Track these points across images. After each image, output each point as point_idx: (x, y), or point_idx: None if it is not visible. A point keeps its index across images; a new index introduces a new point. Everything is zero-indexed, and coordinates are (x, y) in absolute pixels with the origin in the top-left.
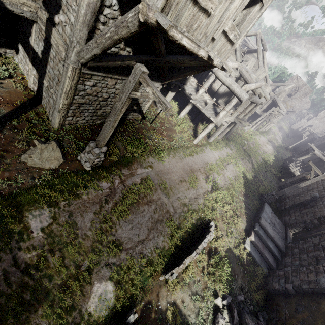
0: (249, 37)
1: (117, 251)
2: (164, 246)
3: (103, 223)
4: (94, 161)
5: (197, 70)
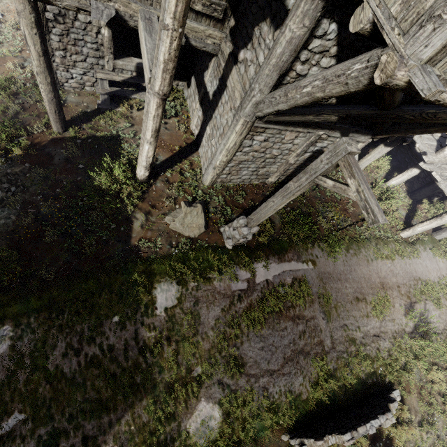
0: None
1: (236, 372)
2: (301, 394)
3: (228, 327)
4: (238, 240)
5: None
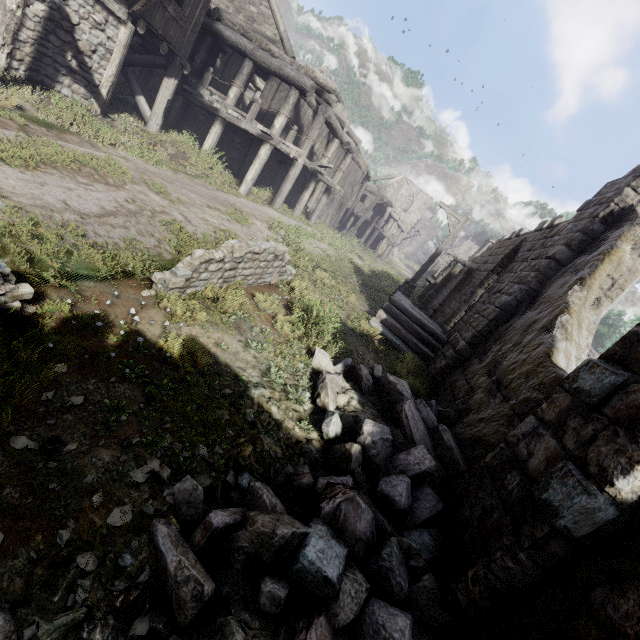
0: None
1: None
2: (157, 249)
3: None
4: None
5: None
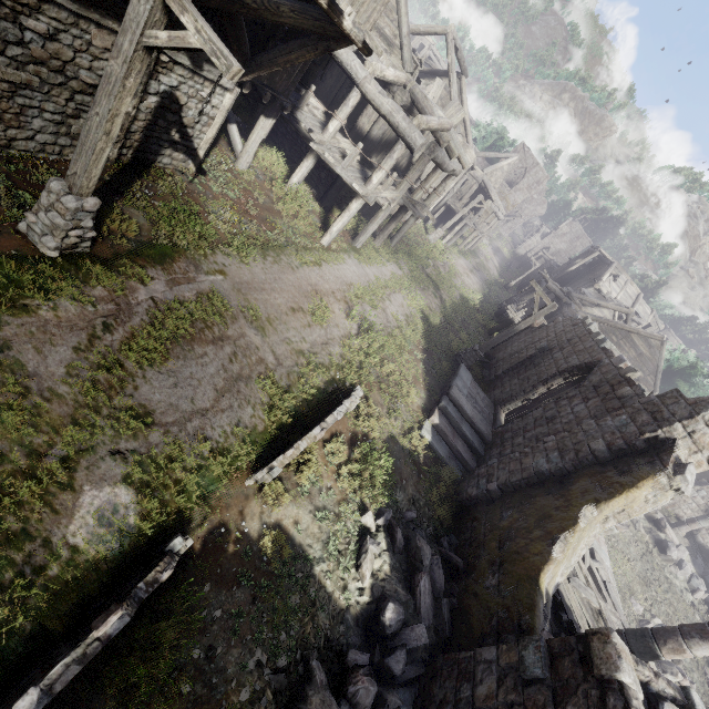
0: (438, 54)
1: (140, 427)
2: (255, 424)
3: (100, 371)
4: (68, 236)
5: (313, 50)
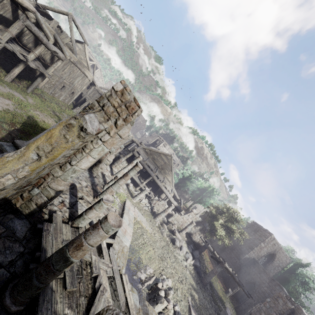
0: (93, 56)
1: None
2: None
3: None
4: None
5: None
